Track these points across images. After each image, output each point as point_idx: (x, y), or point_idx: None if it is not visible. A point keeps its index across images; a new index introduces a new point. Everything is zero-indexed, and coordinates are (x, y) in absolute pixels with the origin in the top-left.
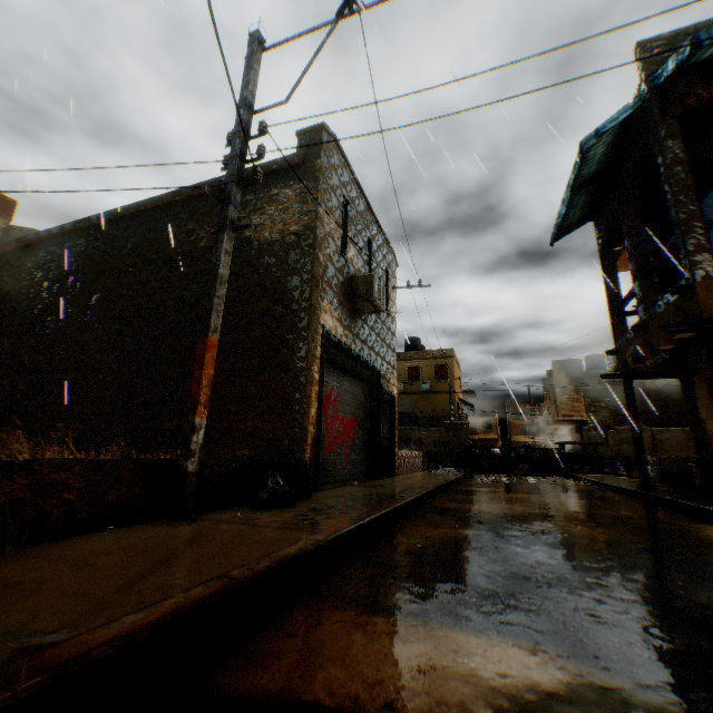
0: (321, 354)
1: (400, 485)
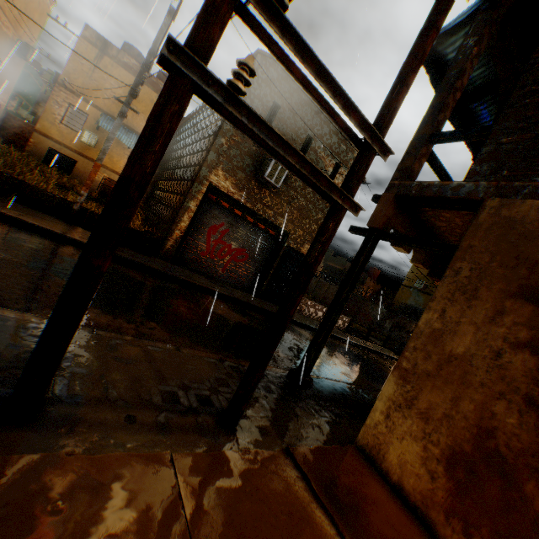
0: (202, 197)
1: (238, 294)
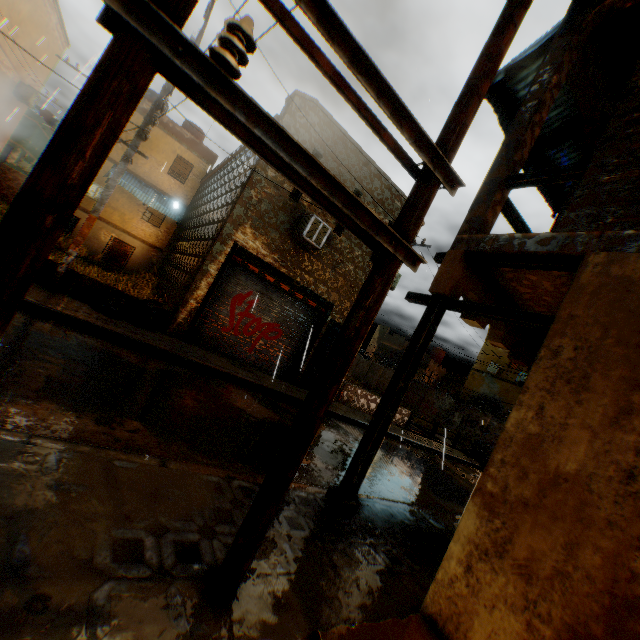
0: (224, 260)
1: (268, 381)
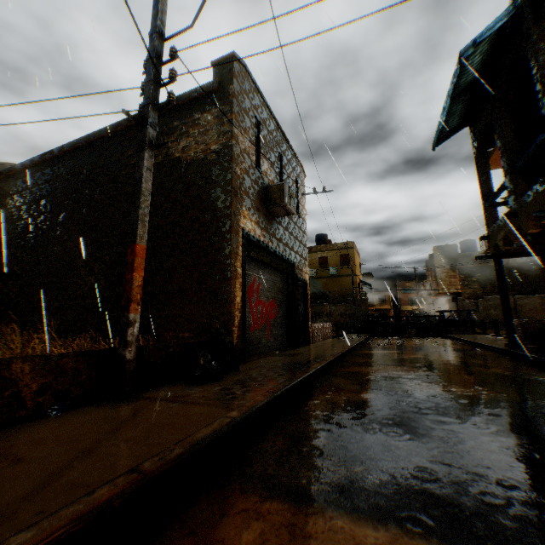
0: (242, 252)
1: (313, 352)
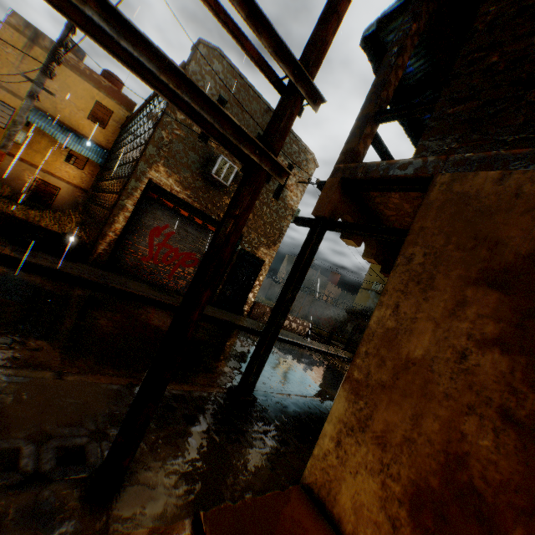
0: (140, 196)
1: None
